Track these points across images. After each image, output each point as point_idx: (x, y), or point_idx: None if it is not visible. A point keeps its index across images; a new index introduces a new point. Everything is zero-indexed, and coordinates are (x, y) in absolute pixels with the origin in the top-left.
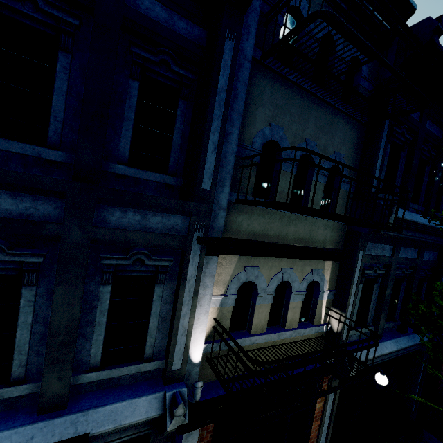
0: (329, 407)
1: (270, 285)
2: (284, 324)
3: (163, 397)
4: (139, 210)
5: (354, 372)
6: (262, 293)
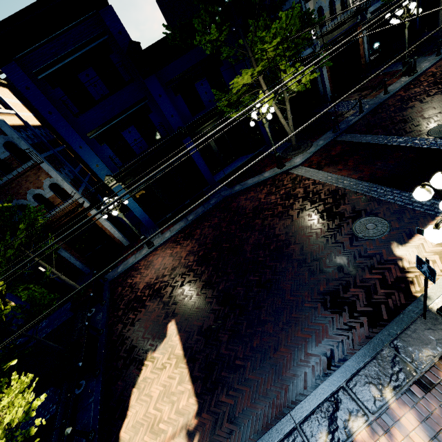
0: (365, 40)
1: (326, 4)
2: (336, 17)
3: (311, 48)
4: (287, 1)
5: (368, 15)
6: (325, 8)
